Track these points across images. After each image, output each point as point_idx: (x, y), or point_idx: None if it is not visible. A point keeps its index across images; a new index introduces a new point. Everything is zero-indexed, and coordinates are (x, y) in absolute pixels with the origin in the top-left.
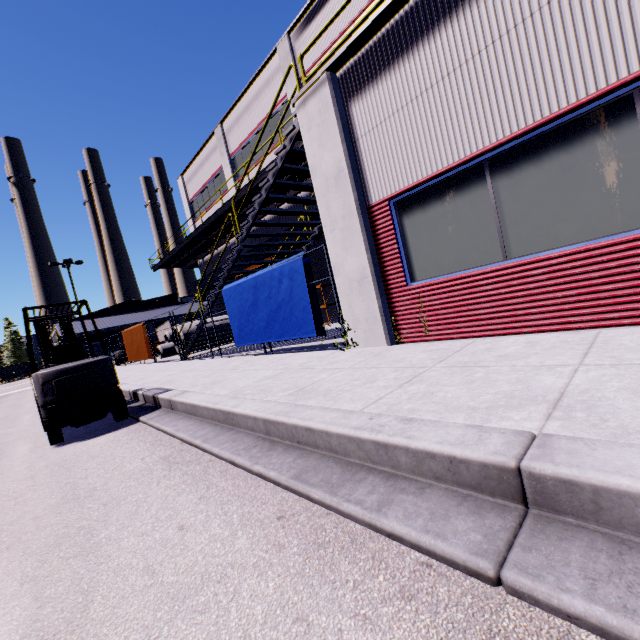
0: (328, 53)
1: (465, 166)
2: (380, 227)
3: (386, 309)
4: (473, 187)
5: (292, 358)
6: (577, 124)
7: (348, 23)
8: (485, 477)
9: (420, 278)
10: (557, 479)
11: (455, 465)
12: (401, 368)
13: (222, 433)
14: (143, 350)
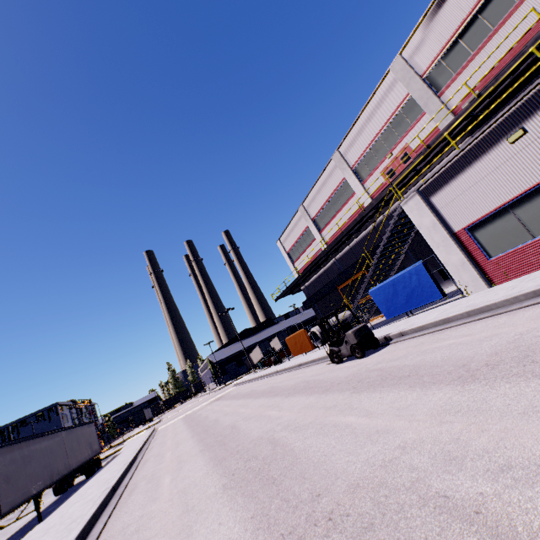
0: (366, 151)
1: (498, 210)
2: (463, 240)
3: (481, 273)
4: (505, 216)
5: (438, 308)
6: None
7: (375, 134)
8: None
9: (493, 255)
10: None
11: (534, 292)
12: (506, 288)
13: (447, 324)
14: (306, 345)
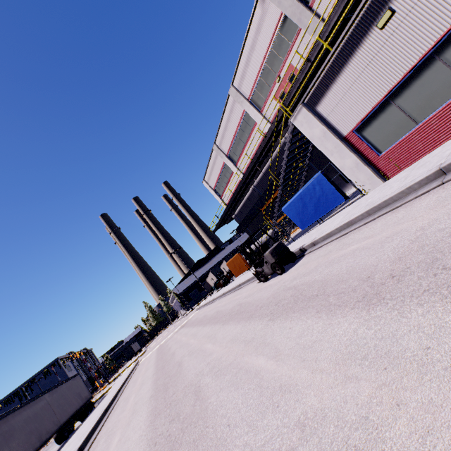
0: (257, 80)
1: (379, 104)
2: (353, 142)
3: (374, 170)
4: (387, 108)
5: (343, 212)
6: (416, 71)
7: (261, 62)
8: (435, 175)
9: (383, 150)
10: (447, 165)
11: (428, 178)
12: (399, 180)
13: (351, 227)
14: (243, 266)
